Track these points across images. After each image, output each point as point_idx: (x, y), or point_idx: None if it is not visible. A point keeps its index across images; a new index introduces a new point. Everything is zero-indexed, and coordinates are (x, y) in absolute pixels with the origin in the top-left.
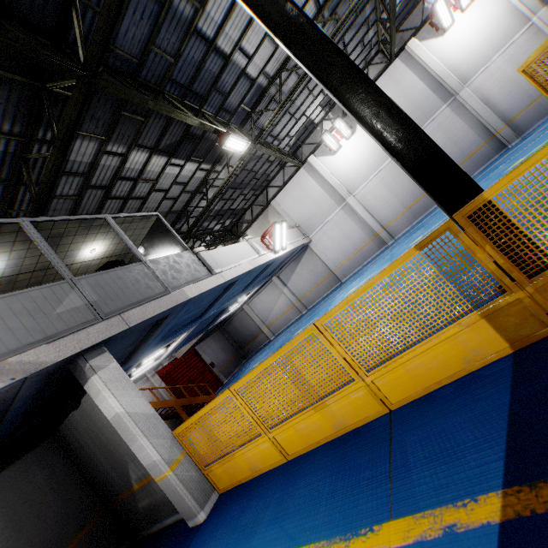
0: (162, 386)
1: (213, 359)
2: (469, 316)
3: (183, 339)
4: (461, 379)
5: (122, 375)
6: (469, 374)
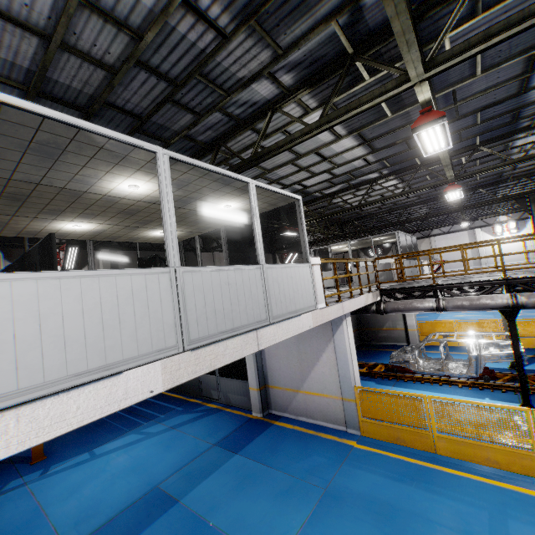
0: None
1: None
2: None
3: None
4: (528, 348)
5: None
6: (530, 348)
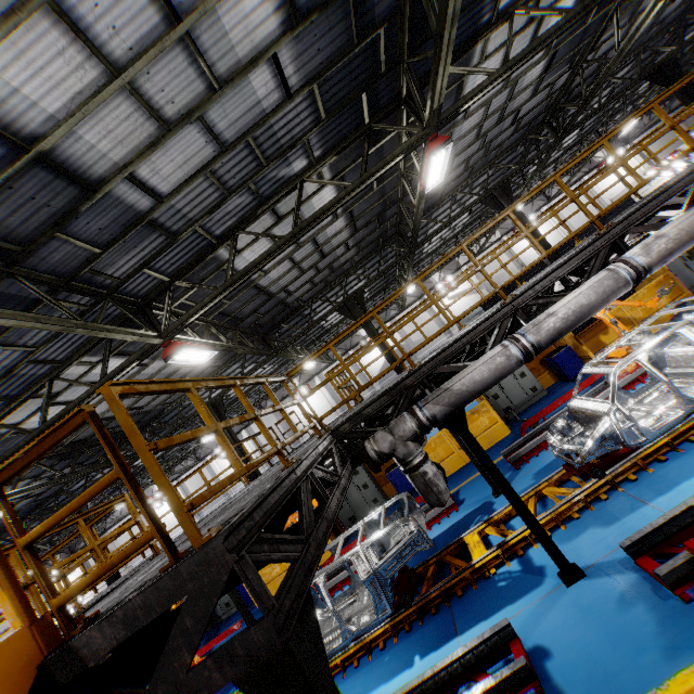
0: None
1: None
2: None
3: None
4: None
5: None
6: None
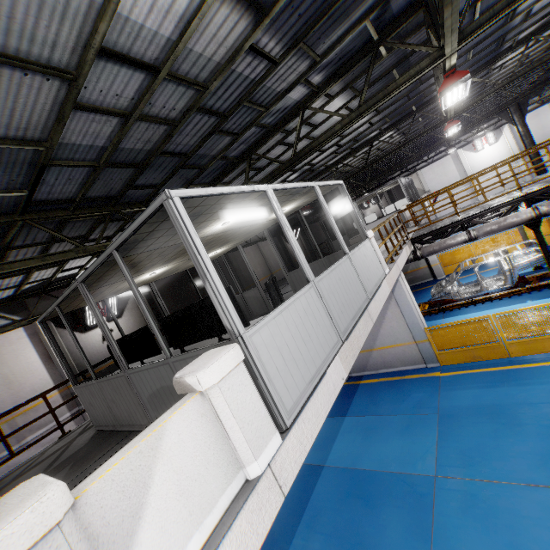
0: None
1: None
2: (548, 235)
3: None
4: None
5: None
6: None
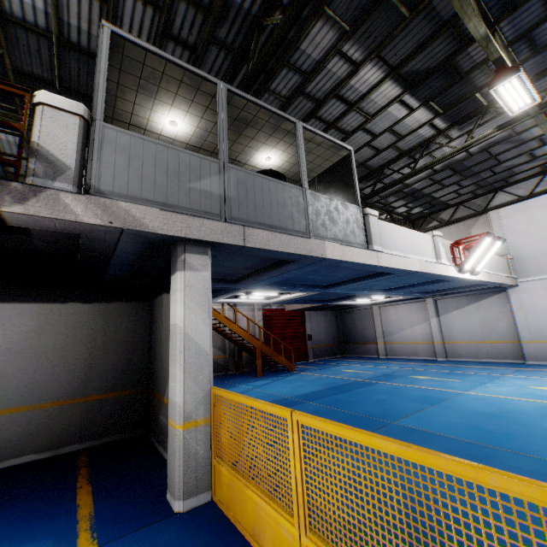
0: (259, 323)
1: (314, 332)
2: None
3: (298, 297)
4: None
5: (206, 290)
6: None
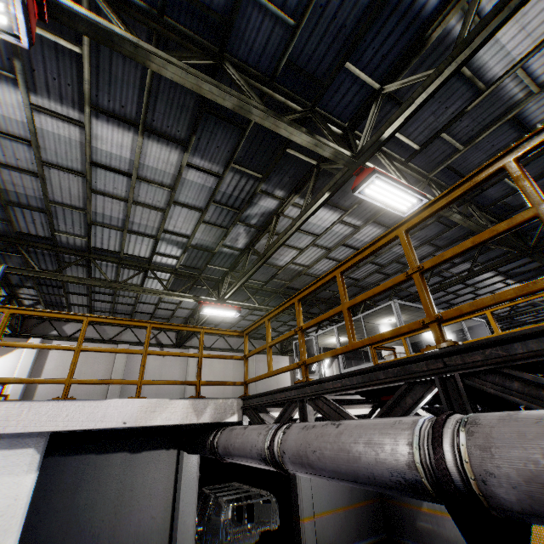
0: None
1: None
2: None
3: None
4: None
5: None
6: None
